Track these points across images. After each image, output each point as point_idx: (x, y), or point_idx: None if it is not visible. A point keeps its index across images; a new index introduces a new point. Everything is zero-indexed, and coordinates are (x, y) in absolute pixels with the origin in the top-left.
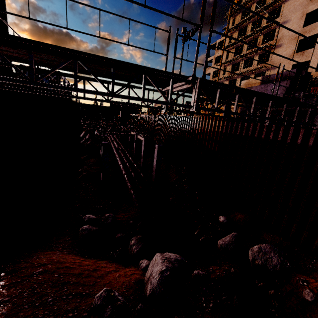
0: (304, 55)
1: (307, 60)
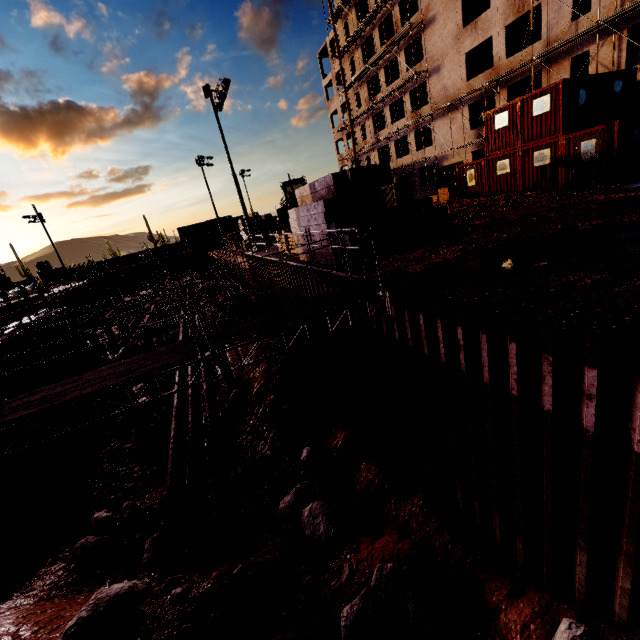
0: (478, 28)
1: (486, 39)
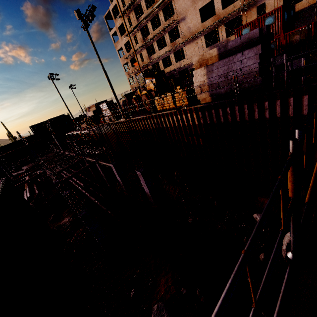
0: None
1: (210, 0)
